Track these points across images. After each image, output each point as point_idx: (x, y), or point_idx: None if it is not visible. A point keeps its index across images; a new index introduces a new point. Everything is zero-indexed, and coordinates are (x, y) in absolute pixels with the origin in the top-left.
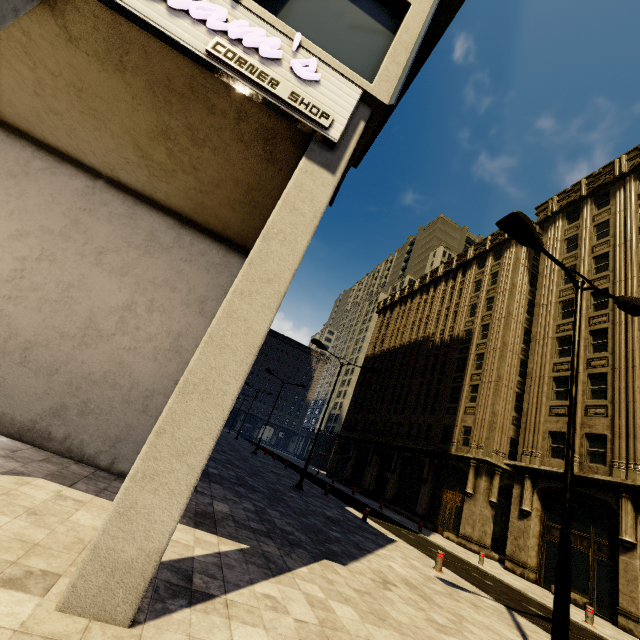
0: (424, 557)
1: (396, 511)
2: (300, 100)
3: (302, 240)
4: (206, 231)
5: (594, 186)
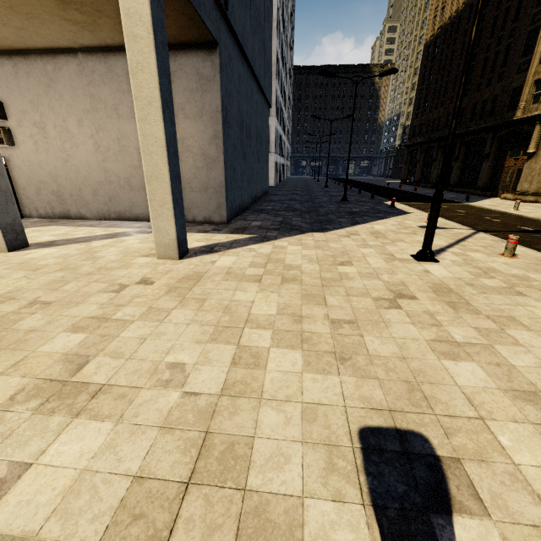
0: None
1: (459, 192)
2: None
3: (151, 60)
4: None
5: None
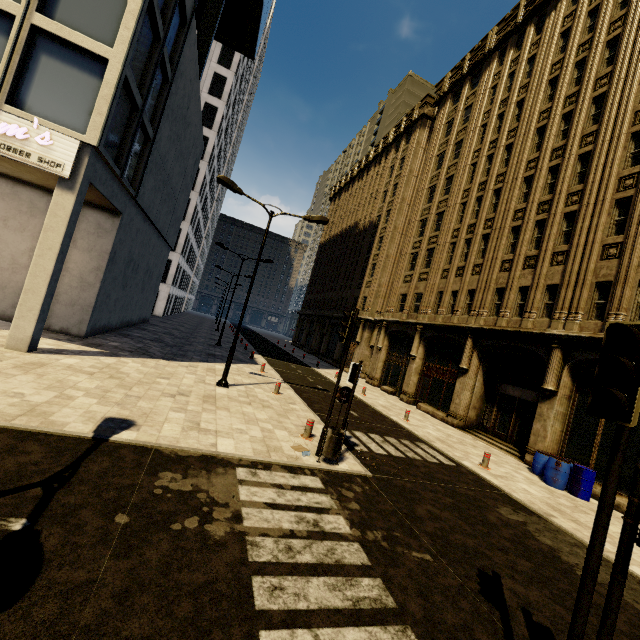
0: (268, 369)
1: (324, 360)
2: (44, 161)
3: (62, 229)
4: None
5: (472, 63)
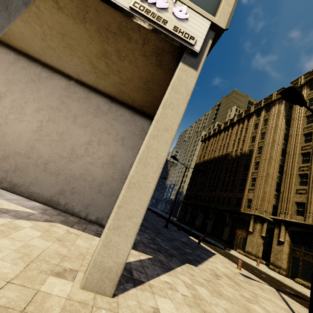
0: (230, 262)
1: (212, 238)
2: (179, 30)
3: (182, 107)
4: (123, 104)
5: None
